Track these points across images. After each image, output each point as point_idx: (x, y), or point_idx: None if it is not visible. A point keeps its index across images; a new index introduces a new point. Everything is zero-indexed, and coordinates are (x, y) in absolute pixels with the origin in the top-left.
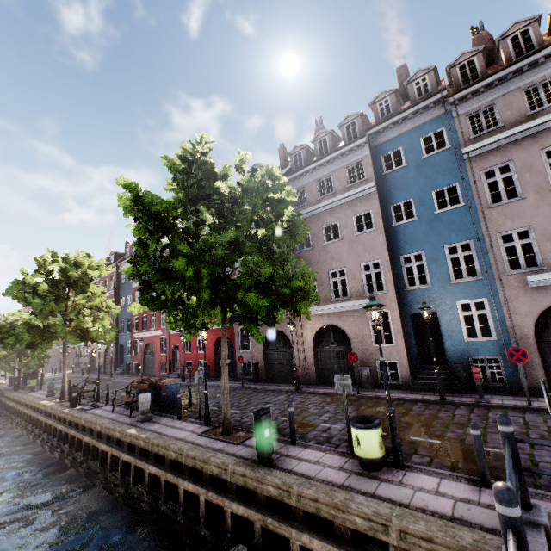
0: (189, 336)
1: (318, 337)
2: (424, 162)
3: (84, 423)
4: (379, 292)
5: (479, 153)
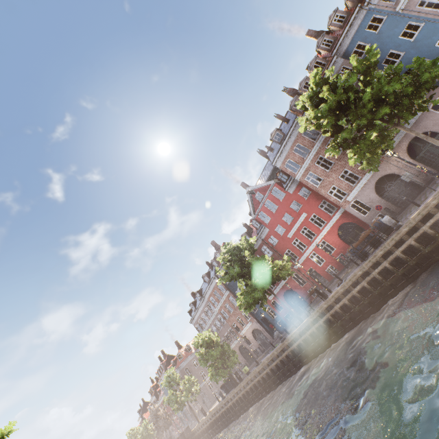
0: (375, 170)
1: (410, 154)
2: (378, 34)
3: (362, 271)
4: None
5: (406, 4)
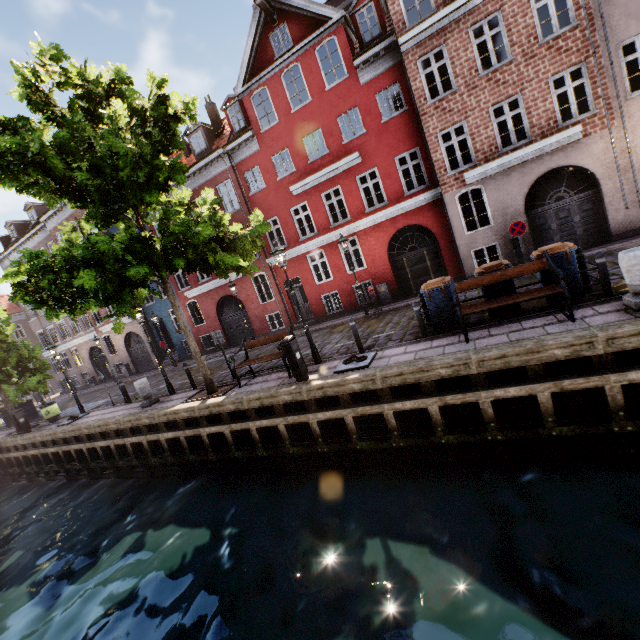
0: None
1: None
2: None
3: (456, 371)
4: None
5: None
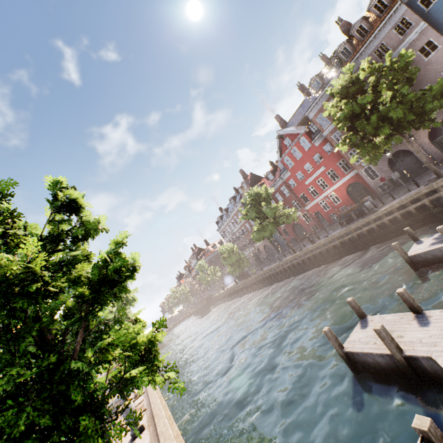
0: (375, 164)
1: (431, 135)
2: None
3: (339, 235)
4: None
5: None
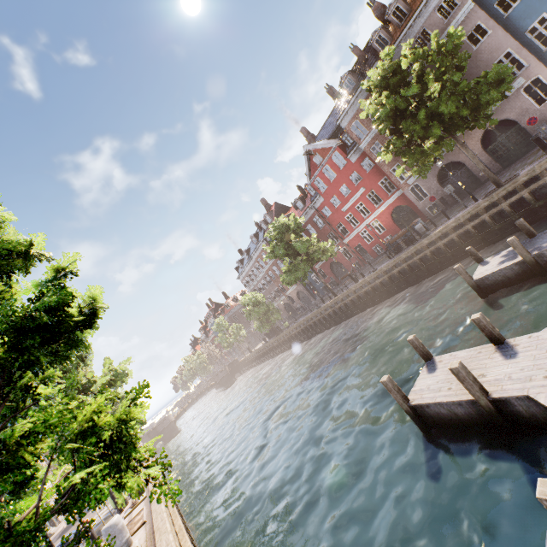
0: (424, 176)
1: (484, 142)
2: None
3: (387, 268)
4: (521, 71)
5: None
